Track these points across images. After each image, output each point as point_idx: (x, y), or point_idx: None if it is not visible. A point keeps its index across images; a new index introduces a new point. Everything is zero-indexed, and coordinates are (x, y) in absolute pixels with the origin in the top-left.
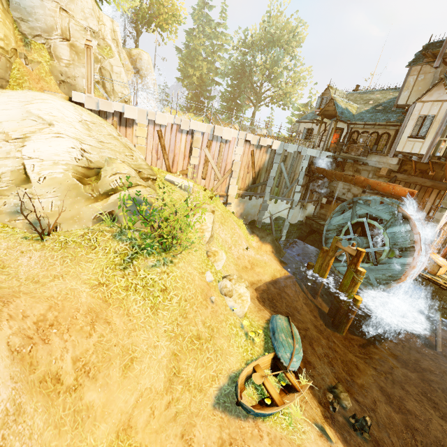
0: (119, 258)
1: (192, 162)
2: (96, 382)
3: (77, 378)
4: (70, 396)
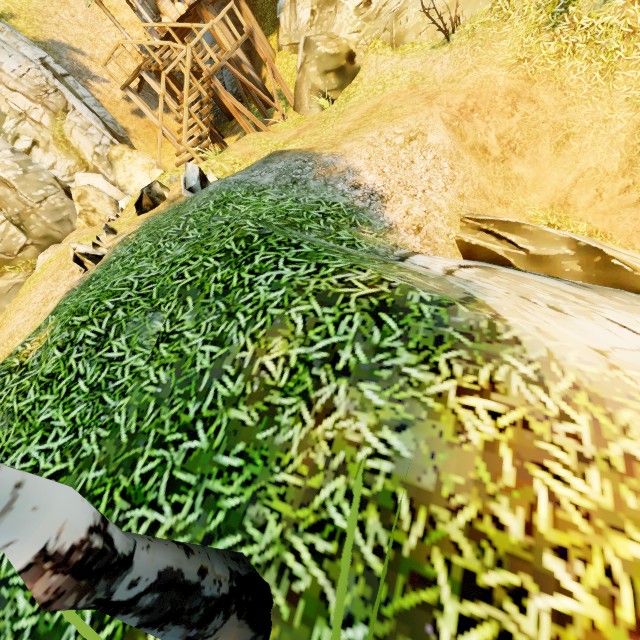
0: (544, 14)
1: None
2: (523, 159)
3: (502, 153)
4: (498, 166)
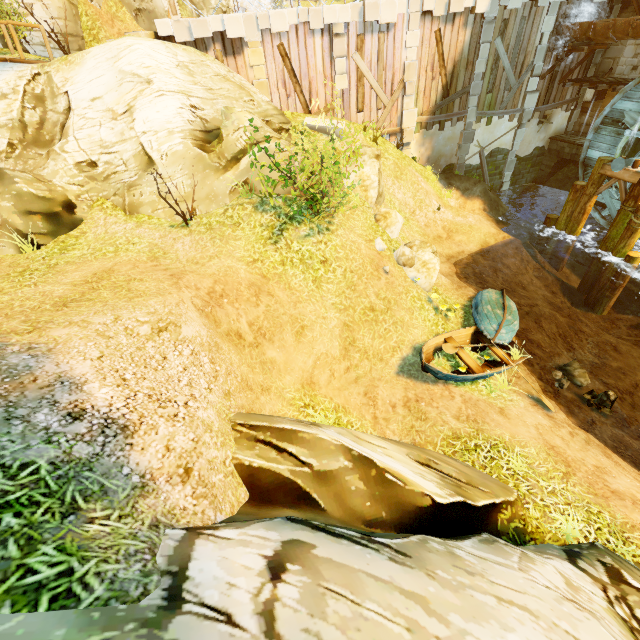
0: (267, 231)
1: (338, 86)
2: (273, 344)
3: (255, 338)
4: (254, 350)
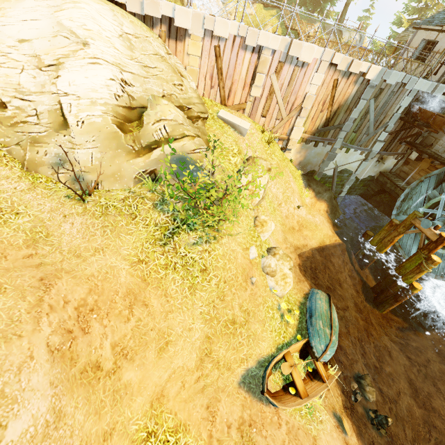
0: (160, 231)
1: (253, 93)
2: (133, 362)
3: (116, 361)
4: (110, 379)
